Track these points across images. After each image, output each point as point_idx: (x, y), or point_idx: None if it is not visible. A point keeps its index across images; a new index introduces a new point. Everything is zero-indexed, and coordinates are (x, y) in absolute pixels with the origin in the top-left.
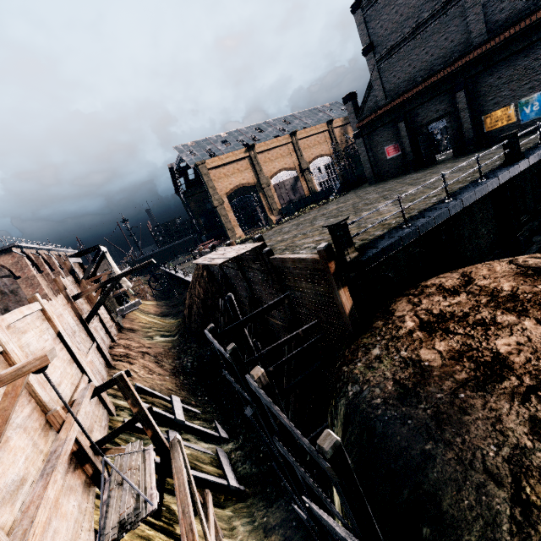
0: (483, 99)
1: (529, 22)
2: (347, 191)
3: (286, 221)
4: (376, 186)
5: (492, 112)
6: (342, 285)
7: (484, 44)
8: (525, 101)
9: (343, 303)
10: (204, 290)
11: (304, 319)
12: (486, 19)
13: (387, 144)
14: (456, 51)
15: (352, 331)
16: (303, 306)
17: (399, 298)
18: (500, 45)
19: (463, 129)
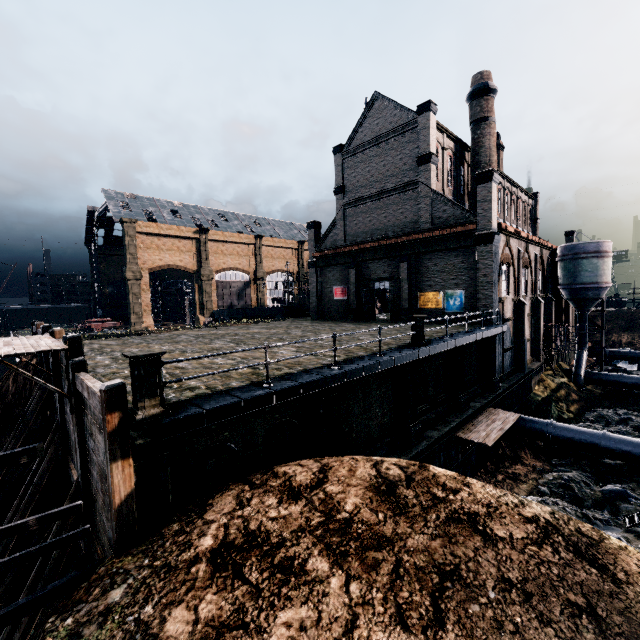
0: (421, 277)
1: (461, 230)
2: (289, 317)
3: (200, 327)
4: (313, 323)
5: (426, 292)
6: (123, 454)
7: (428, 231)
8: (451, 293)
9: (113, 487)
10: (19, 388)
11: (94, 487)
12: (433, 212)
13: (337, 284)
14: (408, 227)
15: (116, 539)
16: (94, 465)
17: (234, 485)
18: (439, 238)
19: (401, 298)
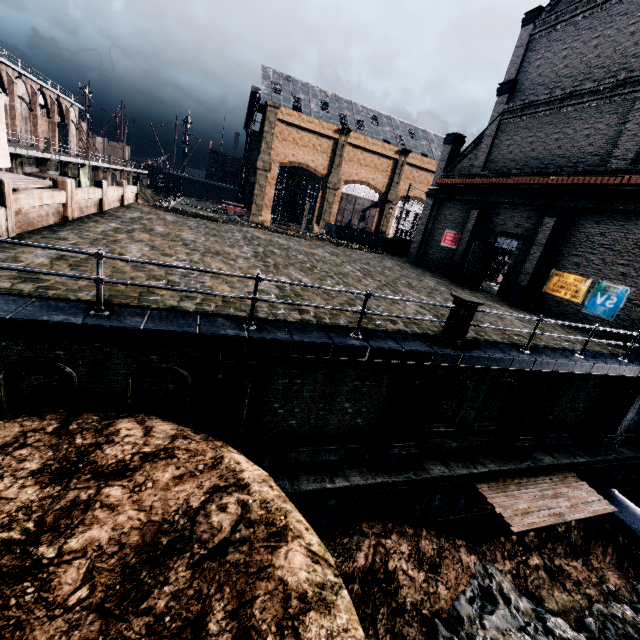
0: (569, 248)
1: None
2: (386, 252)
3: (279, 232)
4: (396, 265)
5: (565, 272)
6: None
7: (617, 174)
8: (605, 286)
9: None
10: None
11: None
12: None
13: (451, 226)
14: (586, 162)
15: None
16: None
17: (53, 416)
18: (633, 189)
19: (523, 269)
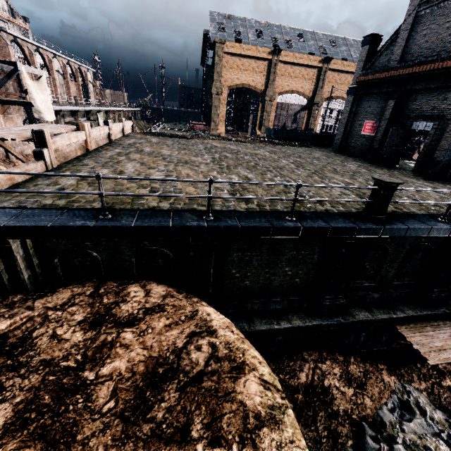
0: None
1: None
2: (314, 145)
3: (231, 140)
4: (323, 155)
5: None
6: None
7: None
8: None
9: None
10: None
11: None
12: None
13: (370, 117)
14: None
15: None
16: None
17: (90, 284)
18: None
19: (438, 146)
